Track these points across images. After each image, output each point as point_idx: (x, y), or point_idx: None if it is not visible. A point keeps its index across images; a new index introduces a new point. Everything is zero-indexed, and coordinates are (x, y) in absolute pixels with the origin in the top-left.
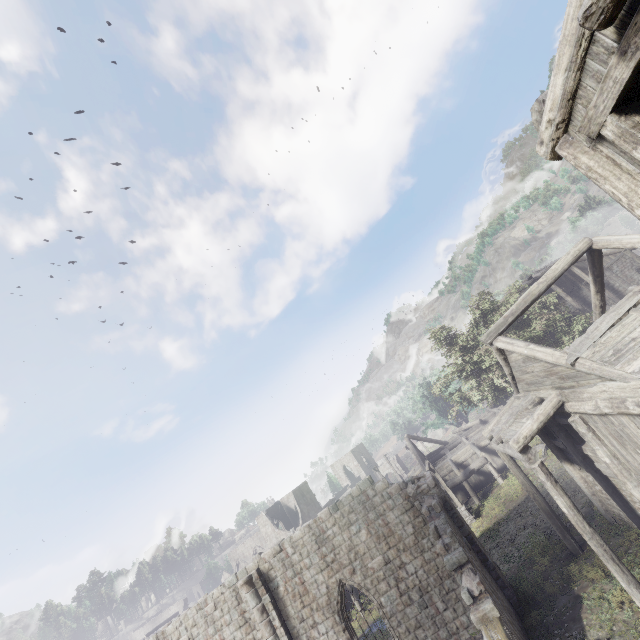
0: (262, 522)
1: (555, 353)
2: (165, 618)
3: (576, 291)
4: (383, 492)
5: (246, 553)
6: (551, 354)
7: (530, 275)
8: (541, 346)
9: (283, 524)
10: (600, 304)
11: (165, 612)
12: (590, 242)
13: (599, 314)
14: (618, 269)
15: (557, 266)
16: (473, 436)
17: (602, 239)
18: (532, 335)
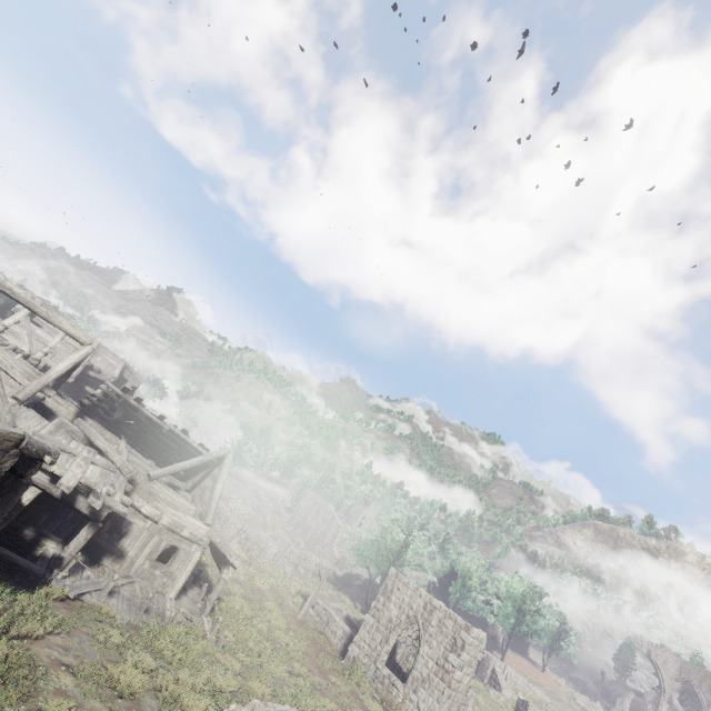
0: None
1: None
2: None
3: None
4: None
5: None
6: None
7: None
8: None
9: None
10: None
11: None
12: None
13: None
14: None
15: None
16: None
17: None
18: None
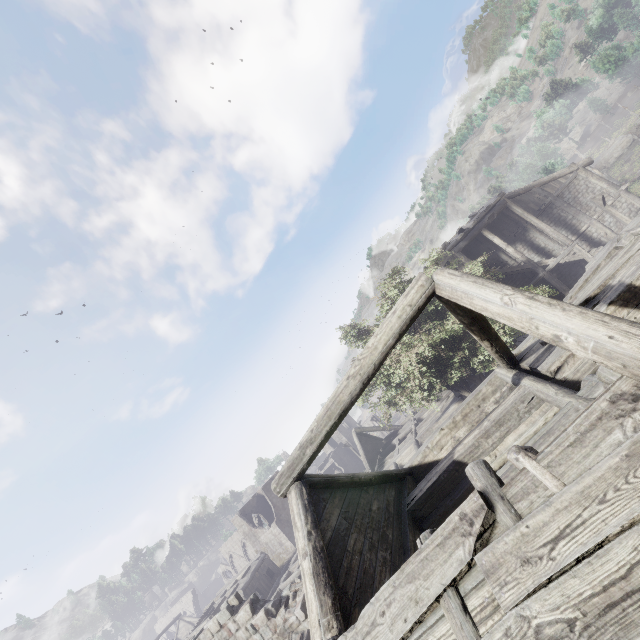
0: (238, 523)
1: (315, 639)
2: (179, 609)
3: (521, 234)
4: (247, 625)
5: (236, 546)
6: (312, 634)
7: (459, 228)
8: (314, 578)
9: (263, 516)
10: (494, 350)
11: (178, 604)
12: (429, 285)
13: (498, 358)
14: (570, 196)
15: (376, 341)
16: (421, 426)
17: (445, 283)
18: (447, 337)
